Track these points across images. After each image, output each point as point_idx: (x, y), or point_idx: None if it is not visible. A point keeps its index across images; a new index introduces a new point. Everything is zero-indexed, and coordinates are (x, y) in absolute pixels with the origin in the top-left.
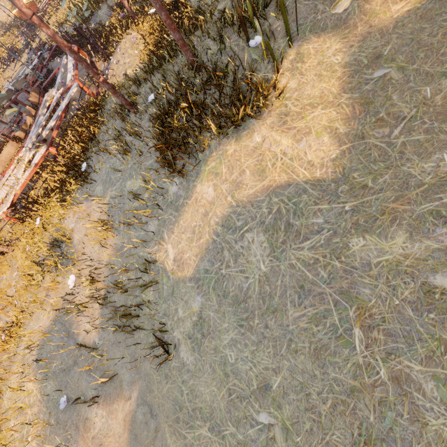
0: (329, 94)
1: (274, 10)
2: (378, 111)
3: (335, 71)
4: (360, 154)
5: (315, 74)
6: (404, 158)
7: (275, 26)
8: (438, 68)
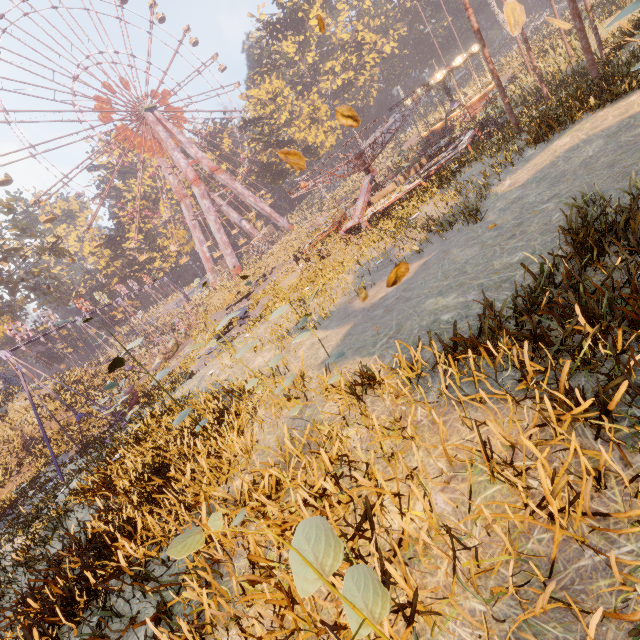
0: None
1: None
2: None
3: None
4: None
5: None
6: None
7: None
8: None
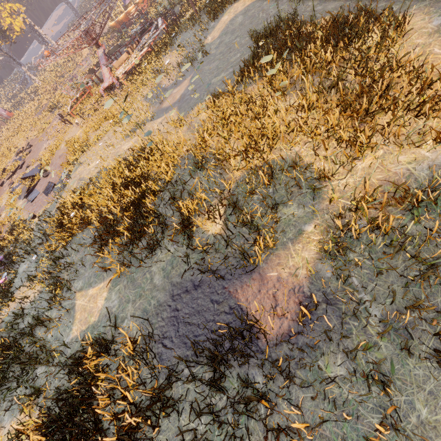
0: None
1: None
2: None
3: None
4: None
5: None
6: None
7: None
8: None
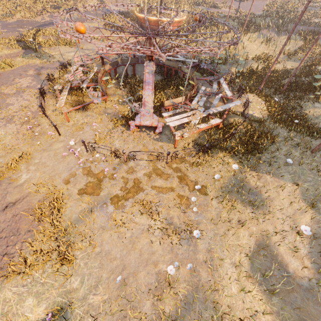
0: None
1: None
2: None
3: None
4: None
5: None
6: None
7: None
8: None
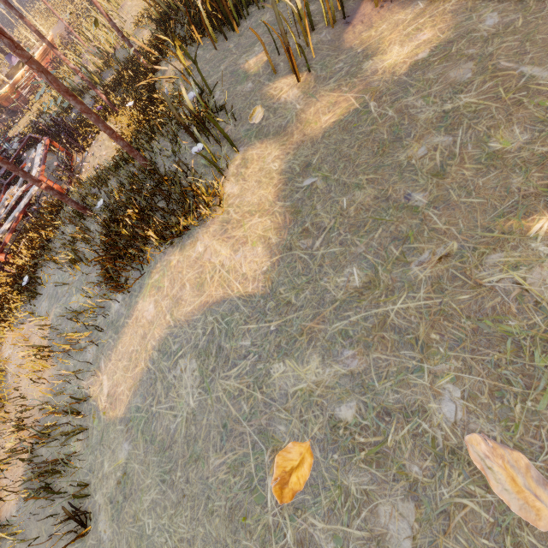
0: (266, 202)
1: (228, 114)
2: (304, 221)
3: (273, 178)
4: (287, 267)
5: (256, 180)
6: (322, 272)
7: (226, 130)
8: (353, 179)
